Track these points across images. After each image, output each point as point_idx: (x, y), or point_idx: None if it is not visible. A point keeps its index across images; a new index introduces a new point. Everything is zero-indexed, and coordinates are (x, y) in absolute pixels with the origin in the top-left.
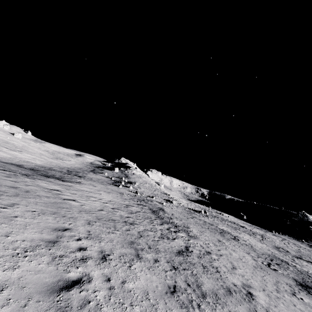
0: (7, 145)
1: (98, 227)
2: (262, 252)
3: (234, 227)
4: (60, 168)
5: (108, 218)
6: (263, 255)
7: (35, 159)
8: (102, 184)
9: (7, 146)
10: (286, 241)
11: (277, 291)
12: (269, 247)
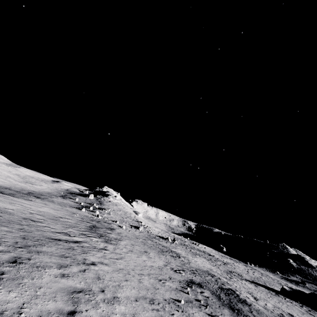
0: None
1: None
2: (193, 266)
3: (195, 253)
4: (21, 190)
5: (7, 212)
6: (189, 267)
7: None
8: (61, 205)
9: None
10: (254, 270)
11: (139, 274)
12: (216, 269)
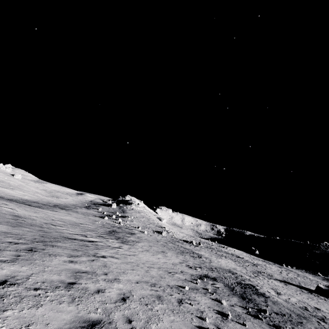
0: (1, 183)
1: (3, 215)
2: (214, 265)
3: (221, 255)
4: (48, 203)
5: (31, 218)
6: (209, 265)
7: (26, 195)
8: (85, 215)
9: (0, 184)
10: (289, 271)
11: (148, 267)
12: (242, 269)
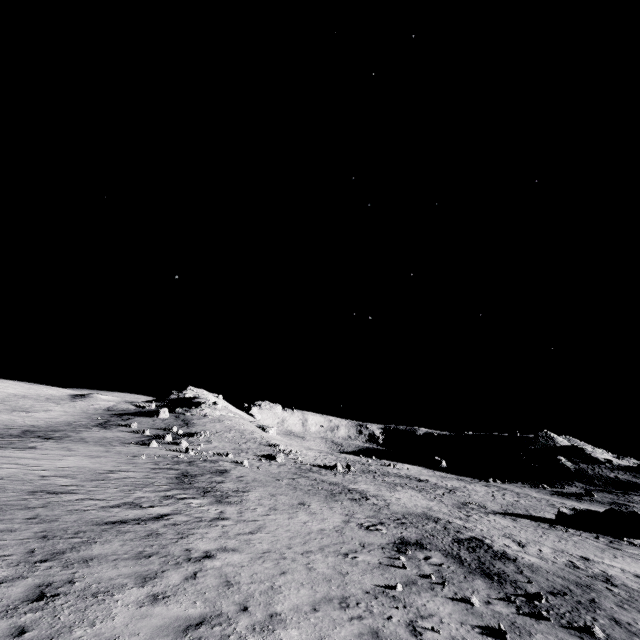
0: None
1: None
2: (397, 511)
3: (394, 484)
4: (5, 429)
5: None
6: (391, 514)
7: None
8: (104, 445)
9: None
10: (504, 491)
11: (303, 553)
12: (439, 505)
